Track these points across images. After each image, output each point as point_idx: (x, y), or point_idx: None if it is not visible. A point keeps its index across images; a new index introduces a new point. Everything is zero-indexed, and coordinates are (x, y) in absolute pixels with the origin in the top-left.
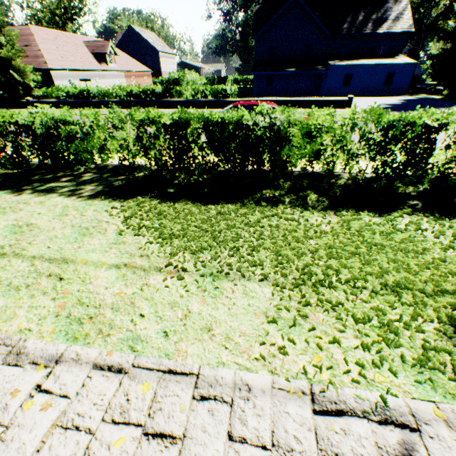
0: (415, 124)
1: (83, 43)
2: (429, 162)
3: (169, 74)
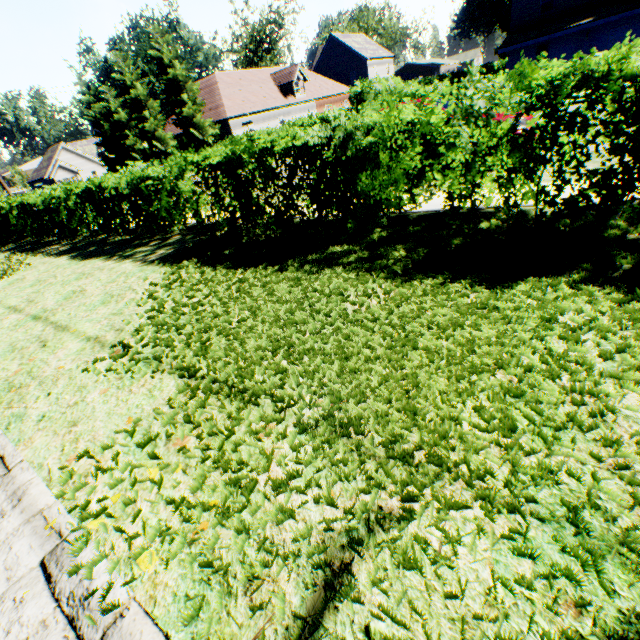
0: (608, 74)
1: (269, 76)
2: None
3: (350, 89)
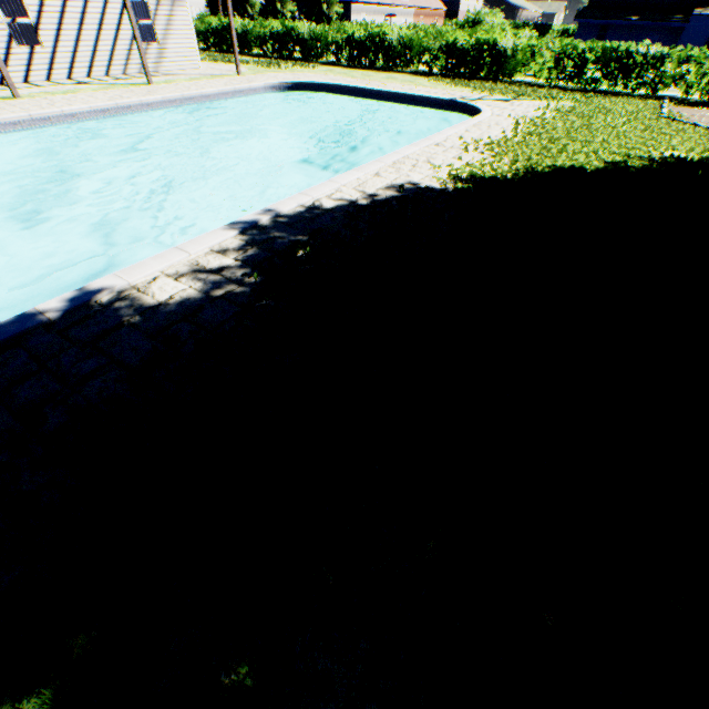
0: (575, 47)
1: None
2: (584, 72)
3: (468, 15)
